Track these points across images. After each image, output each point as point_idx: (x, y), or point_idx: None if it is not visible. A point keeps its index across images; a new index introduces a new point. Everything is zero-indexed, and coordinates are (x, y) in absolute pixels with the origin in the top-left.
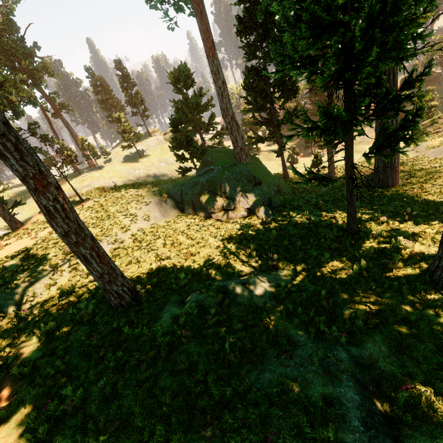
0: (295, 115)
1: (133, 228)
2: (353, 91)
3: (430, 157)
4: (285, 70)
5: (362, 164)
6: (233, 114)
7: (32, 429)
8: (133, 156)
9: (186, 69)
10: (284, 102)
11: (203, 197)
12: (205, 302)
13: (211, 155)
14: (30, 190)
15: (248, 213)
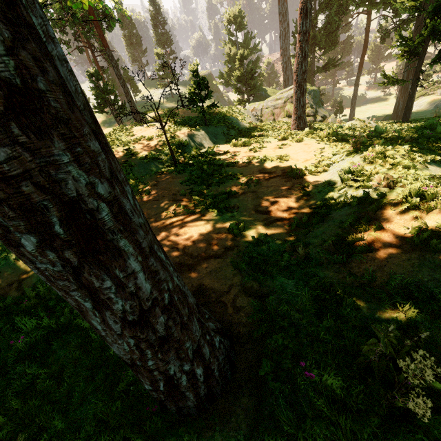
0: (333, 65)
1: (246, 120)
2: (439, 18)
3: (429, 108)
4: (402, 2)
5: (374, 115)
6: (290, 55)
7: (326, 136)
8: (165, 96)
9: (239, 11)
10: (326, 52)
11: (290, 107)
12: (357, 123)
13: (264, 91)
14: (303, 40)
15: (323, 120)
